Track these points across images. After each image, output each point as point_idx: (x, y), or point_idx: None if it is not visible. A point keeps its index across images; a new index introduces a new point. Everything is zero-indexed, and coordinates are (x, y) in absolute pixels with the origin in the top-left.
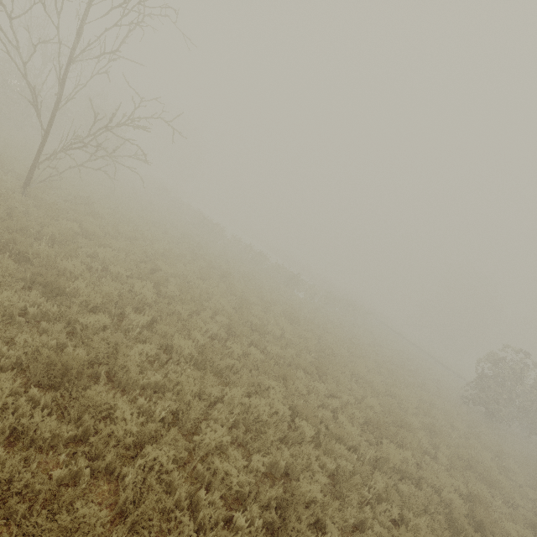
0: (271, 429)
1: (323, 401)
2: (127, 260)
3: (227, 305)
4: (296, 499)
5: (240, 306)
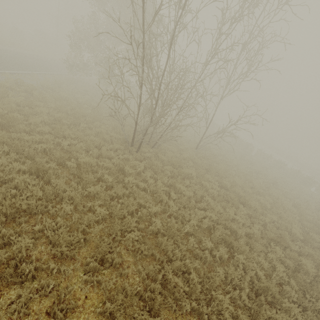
0: None
1: None
2: (242, 182)
3: (292, 207)
4: None
5: (294, 206)
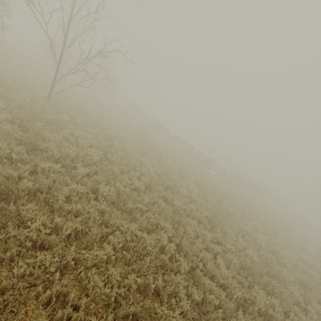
0: (149, 257)
1: (208, 245)
2: (94, 138)
3: (152, 171)
4: (149, 320)
5: (163, 173)
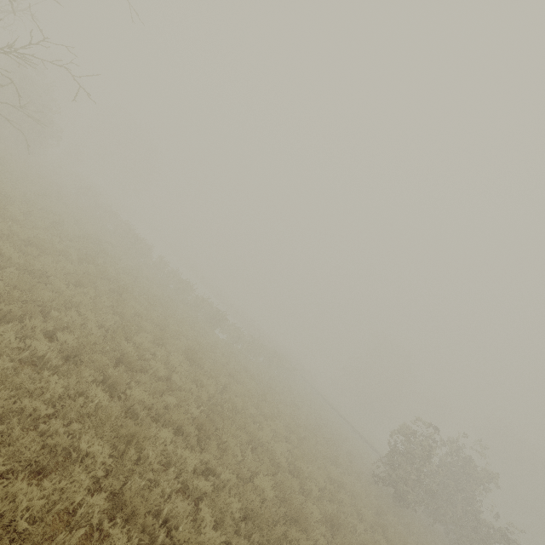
0: None
1: (188, 481)
2: None
3: (92, 323)
4: None
5: (119, 329)
